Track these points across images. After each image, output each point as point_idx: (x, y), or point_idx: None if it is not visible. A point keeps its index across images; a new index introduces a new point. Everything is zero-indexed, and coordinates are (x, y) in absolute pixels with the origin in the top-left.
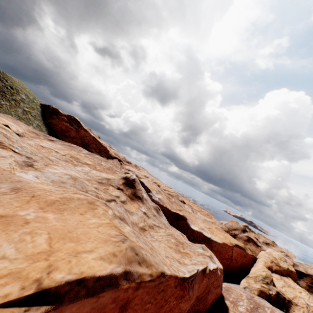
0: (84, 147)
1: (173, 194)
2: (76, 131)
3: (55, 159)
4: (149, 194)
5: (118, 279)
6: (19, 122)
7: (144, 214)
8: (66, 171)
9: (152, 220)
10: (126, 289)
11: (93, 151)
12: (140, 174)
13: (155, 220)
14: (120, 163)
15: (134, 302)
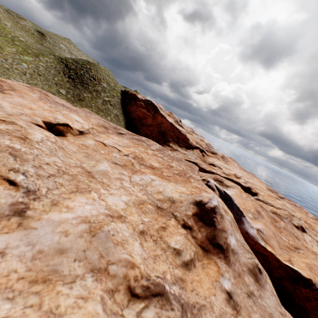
0: (161, 136)
1: (282, 213)
2: (152, 117)
3: (102, 170)
4: (240, 220)
5: None
6: (93, 116)
7: (227, 304)
8: (93, 206)
9: (244, 317)
10: None
11: (170, 140)
12: (228, 173)
13: (252, 312)
14: (202, 154)
15: None
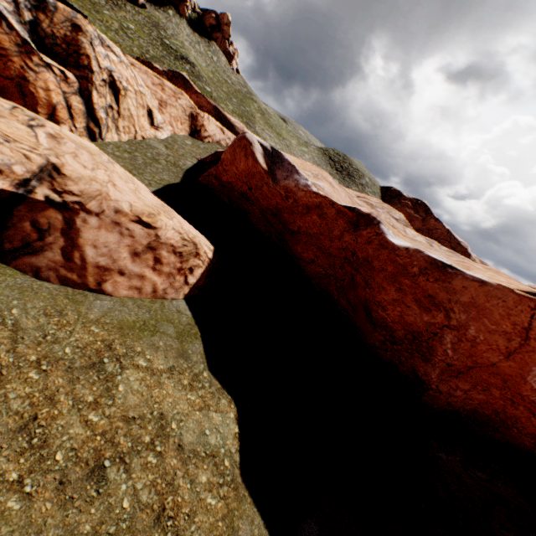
0: None
1: None
2: (421, 221)
3: None
4: None
5: None
6: None
7: None
8: None
9: None
10: None
11: None
12: None
13: None
14: None
15: None
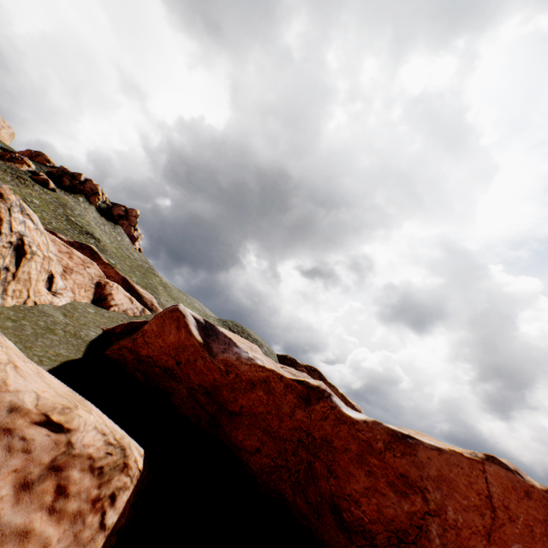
0: None
1: None
2: None
3: None
4: None
5: (512, 471)
6: None
7: None
8: None
9: None
10: (522, 480)
11: None
12: None
13: None
14: None
15: (533, 496)
